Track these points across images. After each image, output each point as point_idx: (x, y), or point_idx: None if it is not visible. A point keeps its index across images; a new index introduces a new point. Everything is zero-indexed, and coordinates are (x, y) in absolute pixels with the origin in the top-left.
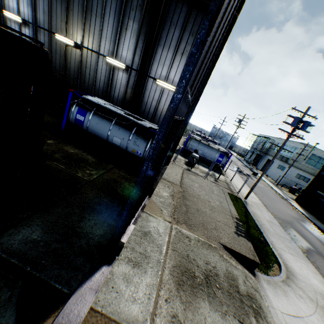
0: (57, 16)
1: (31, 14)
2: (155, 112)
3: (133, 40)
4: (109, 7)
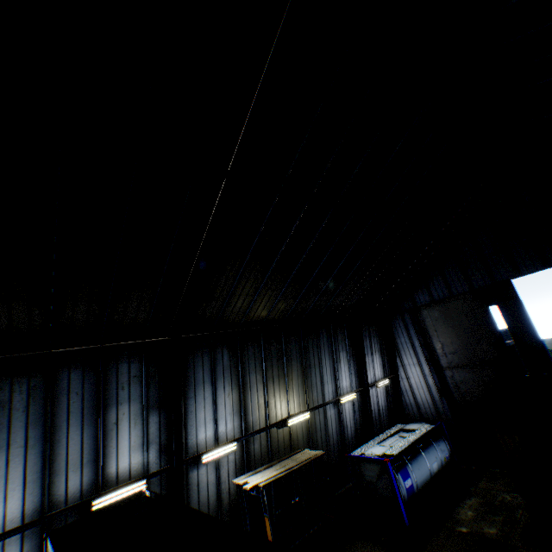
0: (275, 399)
1: (237, 424)
2: (379, 415)
3: (346, 366)
4: (323, 352)
